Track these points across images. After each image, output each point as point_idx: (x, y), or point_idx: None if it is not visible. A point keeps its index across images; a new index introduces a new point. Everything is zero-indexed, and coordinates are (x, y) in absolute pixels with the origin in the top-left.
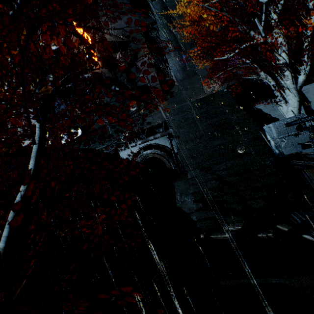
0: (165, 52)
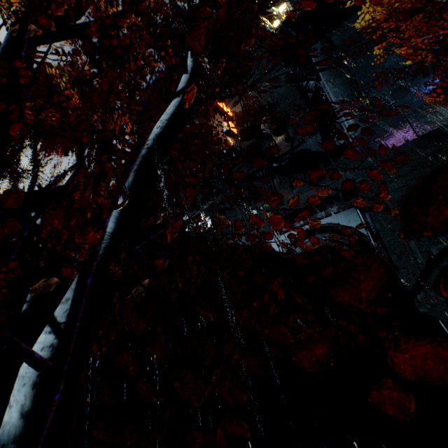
0: (331, 104)
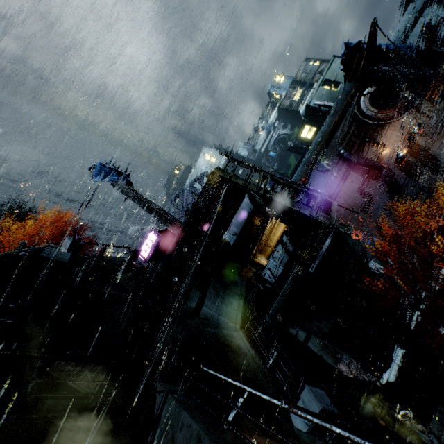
0: None
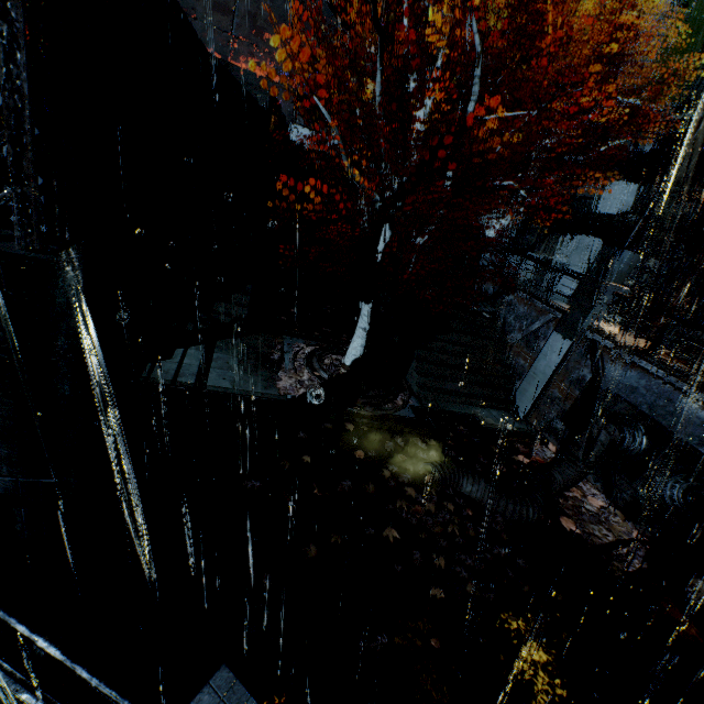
0: None
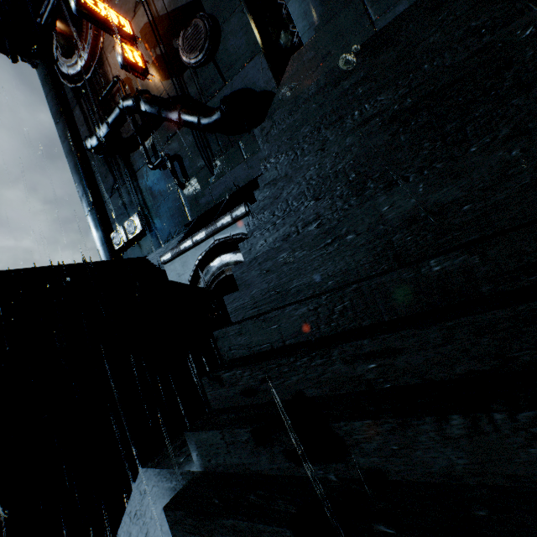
0: None
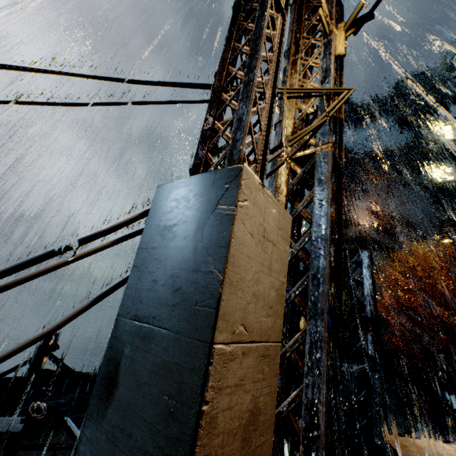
0: None
